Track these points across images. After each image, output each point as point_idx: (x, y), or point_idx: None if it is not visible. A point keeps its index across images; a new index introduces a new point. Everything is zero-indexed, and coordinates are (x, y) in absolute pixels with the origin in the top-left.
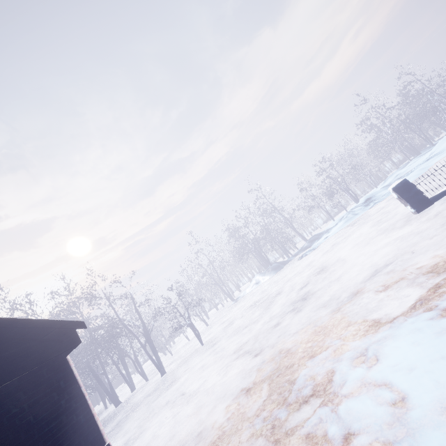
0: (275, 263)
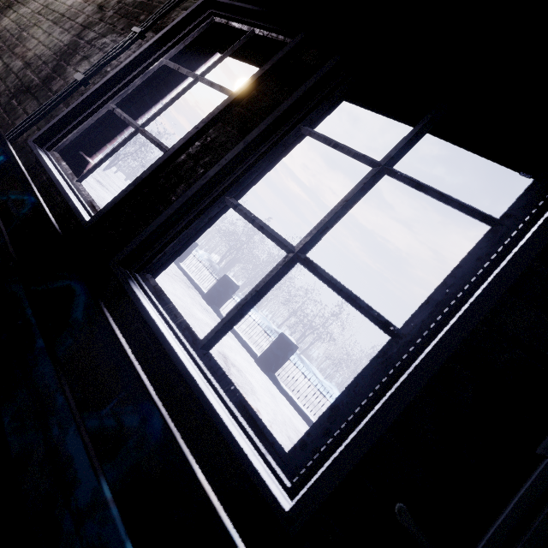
0: (219, 268)
